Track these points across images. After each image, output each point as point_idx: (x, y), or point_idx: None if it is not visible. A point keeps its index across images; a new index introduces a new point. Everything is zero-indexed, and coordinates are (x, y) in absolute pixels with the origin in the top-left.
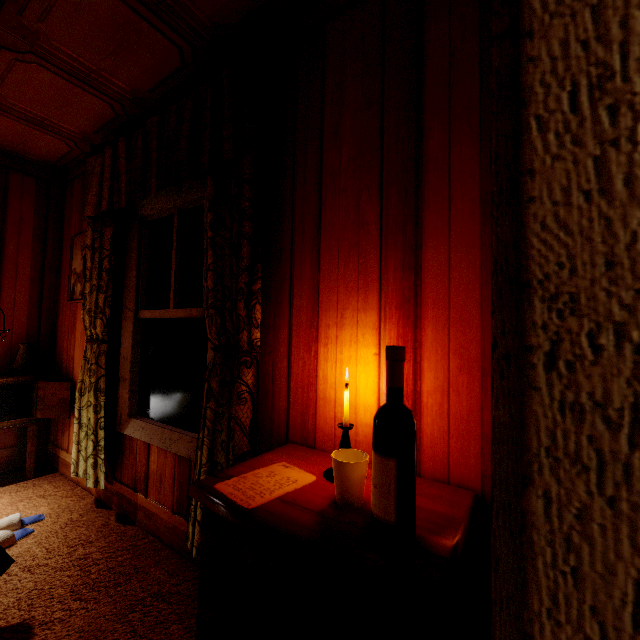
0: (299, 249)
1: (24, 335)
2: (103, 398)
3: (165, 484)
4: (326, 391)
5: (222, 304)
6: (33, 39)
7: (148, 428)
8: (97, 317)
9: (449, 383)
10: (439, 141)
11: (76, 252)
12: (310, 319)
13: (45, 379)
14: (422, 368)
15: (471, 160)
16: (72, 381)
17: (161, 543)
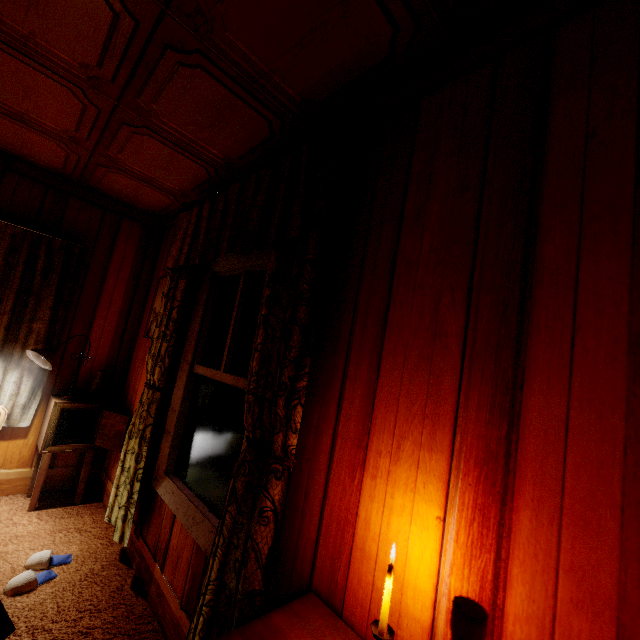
0: (358, 344)
1: (104, 362)
2: (146, 448)
3: (180, 567)
4: (366, 541)
5: (263, 392)
6: (147, 116)
7: (177, 495)
8: (157, 364)
9: (554, 619)
10: (562, 246)
11: (159, 293)
12: (359, 435)
13: (110, 408)
14: (509, 572)
15: (614, 280)
16: (131, 415)
17: (164, 637)
